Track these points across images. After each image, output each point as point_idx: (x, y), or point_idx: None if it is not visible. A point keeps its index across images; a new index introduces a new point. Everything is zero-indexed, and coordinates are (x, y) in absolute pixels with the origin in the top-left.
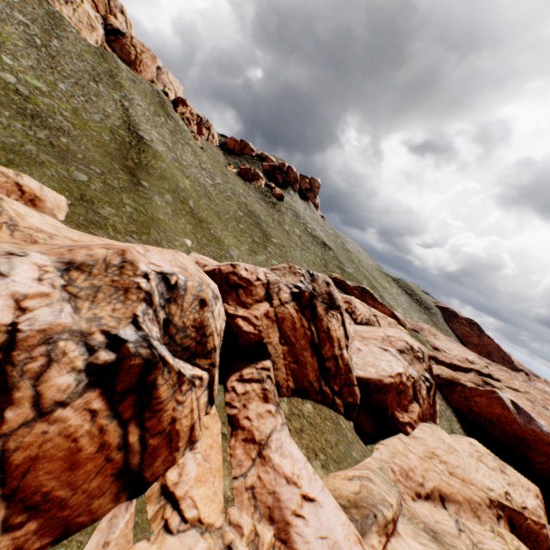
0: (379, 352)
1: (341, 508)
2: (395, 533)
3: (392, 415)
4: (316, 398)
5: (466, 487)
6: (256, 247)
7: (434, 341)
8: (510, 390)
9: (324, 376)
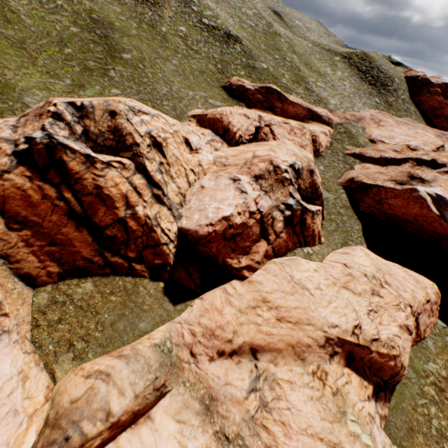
0: (223, 187)
1: (43, 424)
2: (142, 420)
3: (224, 263)
4: (104, 272)
5: (297, 330)
6: (87, 77)
7: (372, 132)
8: (445, 181)
9: (108, 247)
